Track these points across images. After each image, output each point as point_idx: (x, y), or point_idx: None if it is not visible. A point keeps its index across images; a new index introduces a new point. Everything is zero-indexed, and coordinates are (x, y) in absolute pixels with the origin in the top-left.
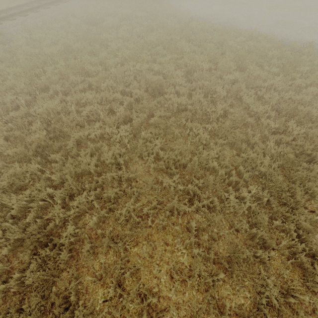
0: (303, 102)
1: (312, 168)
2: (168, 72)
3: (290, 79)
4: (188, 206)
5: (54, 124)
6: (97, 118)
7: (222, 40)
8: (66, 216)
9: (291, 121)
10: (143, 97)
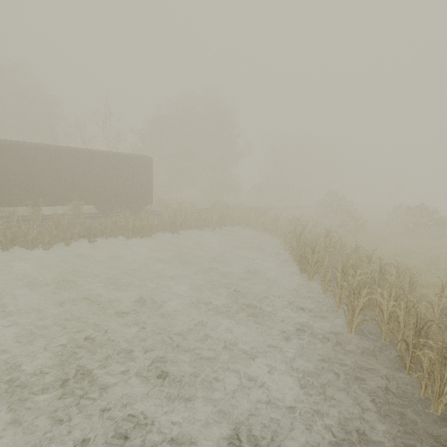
0: None
1: None
2: None
3: None
4: None
5: None
6: None
7: None
8: None
9: None
10: None
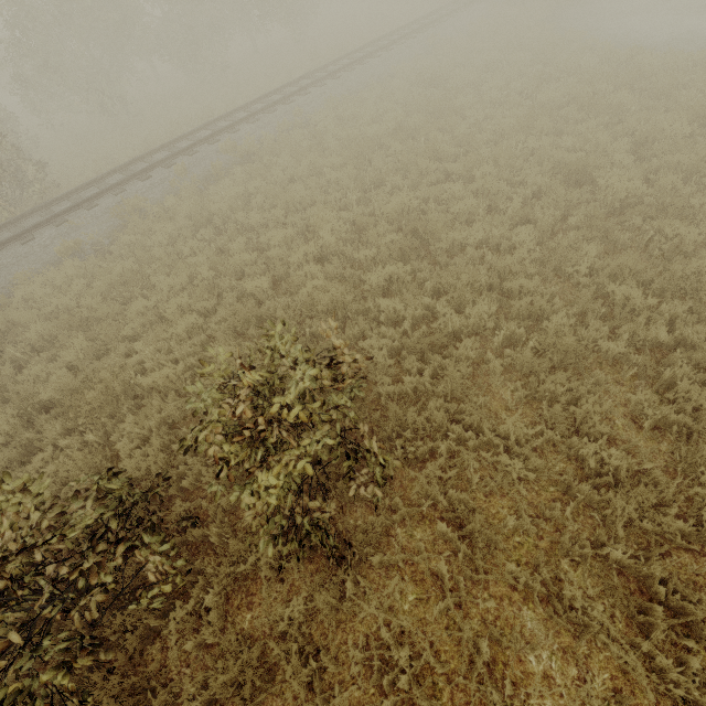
0: None
1: None
2: (593, 148)
3: None
4: (666, 329)
5: (413, 223)
6: (469, 220)
7: None
8: (452, 333)
9: None
10: (552, 187)
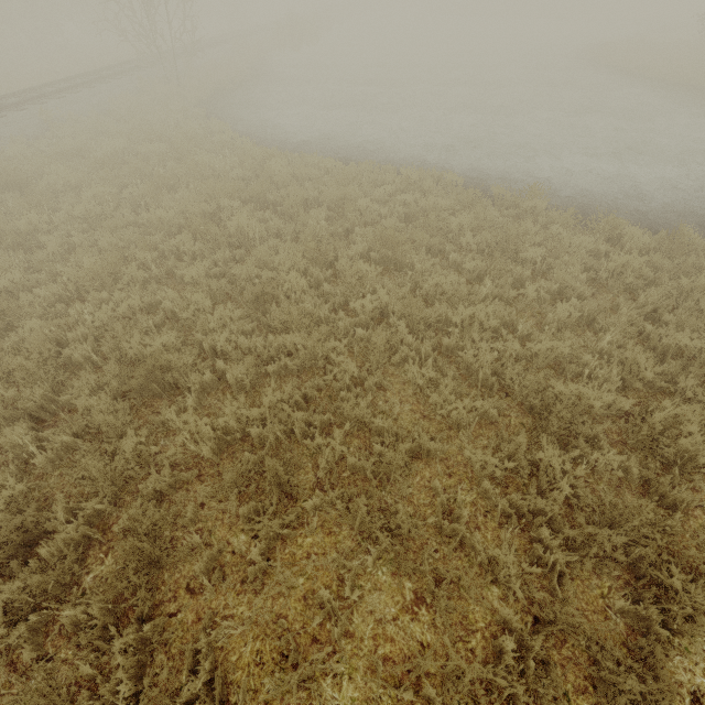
0: (558, 354)
1: (645, 615)
2: (199, 312)
3: (512, 282)
4: None
5: None
6: None
7: (342, 198)
8: None
9: (543, 442)
10: (103, 428)
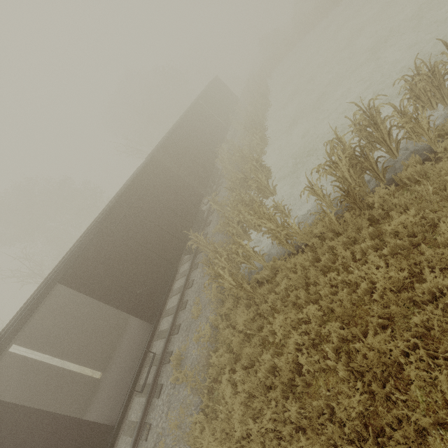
0: None
1: None
2: None
3: None
4: None
5: None
6: None
7: None
8: None
9: None
10: None
